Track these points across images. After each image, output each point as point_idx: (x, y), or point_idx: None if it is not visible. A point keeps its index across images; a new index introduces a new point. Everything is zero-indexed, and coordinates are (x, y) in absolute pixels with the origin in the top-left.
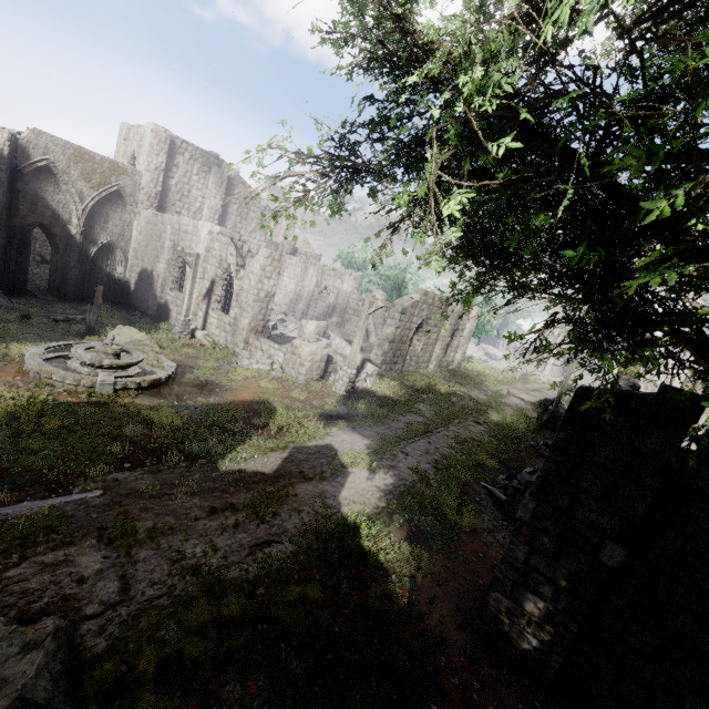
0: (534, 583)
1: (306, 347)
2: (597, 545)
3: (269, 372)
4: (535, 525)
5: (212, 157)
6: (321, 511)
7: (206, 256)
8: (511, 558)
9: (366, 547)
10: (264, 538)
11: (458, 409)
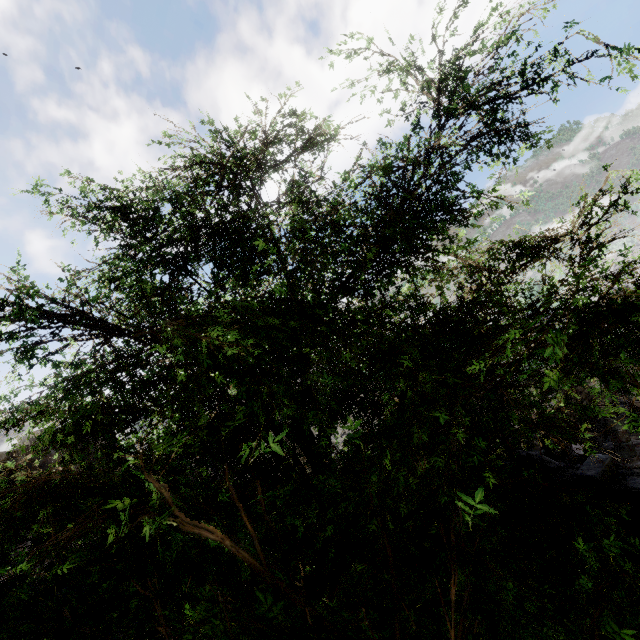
0: None
1: None
2: None
3: None
4: None
5: None
6: None
7: None
8: None
9: None
10: None
11: None
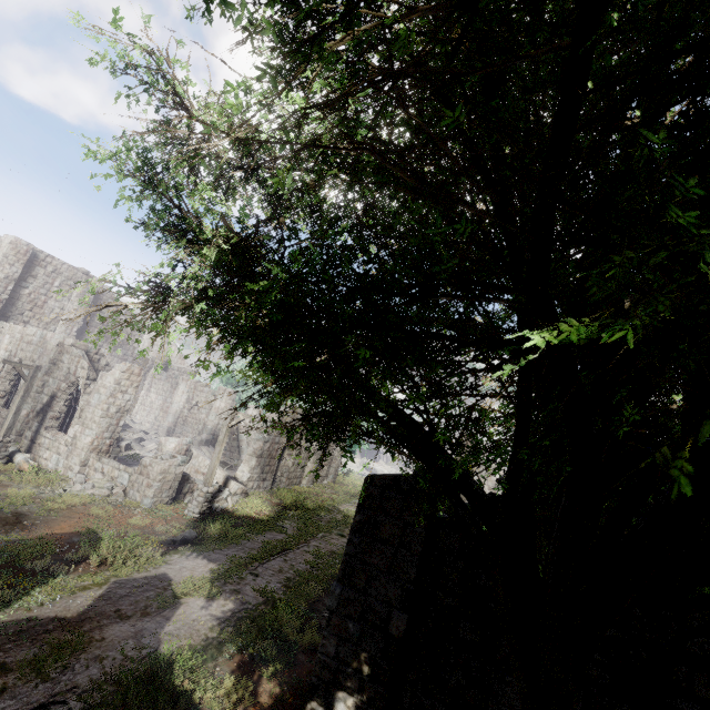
0: (343, 677)
1: (157, 465)
2: (387, 618)
3: (107, 498)
4: (342, 612)
5: (80, 273)
6: (132, 653)
7: (50, 368)
8: (324, 656)
9: (178, 686)
10: (39, 701)
11: (324, 523)
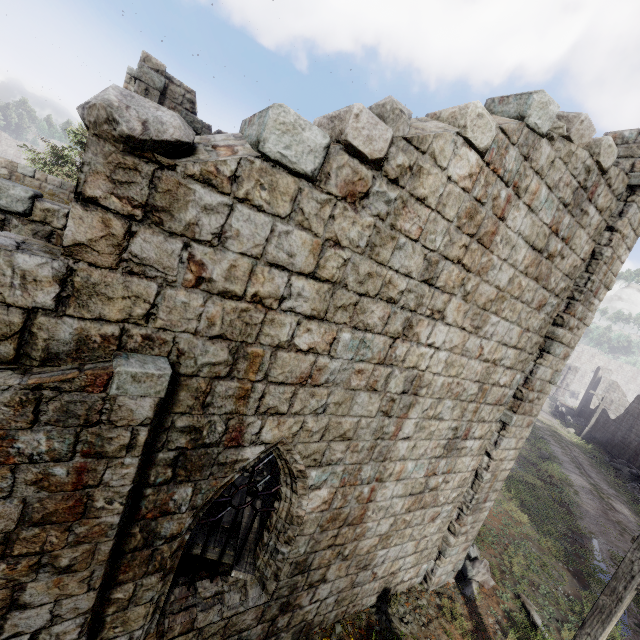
0: None
1: None
2: None
3: None
4: None
5: None
6: None
7: None
8: None
9: None
10: None
11: (550, 433)
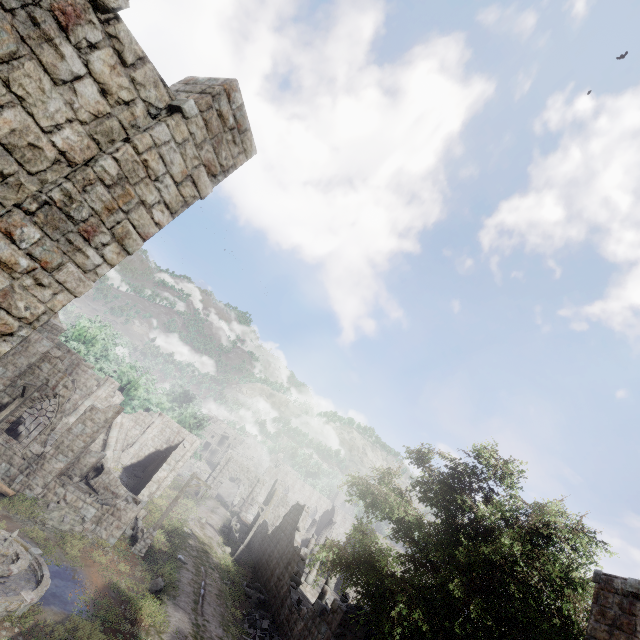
0: None
1: (131, 511)
2: None
3: (81, 533)
4: None
5: None
6: None
7: (25, 371)
8: None
9: None
10: None
11: (198, 554)
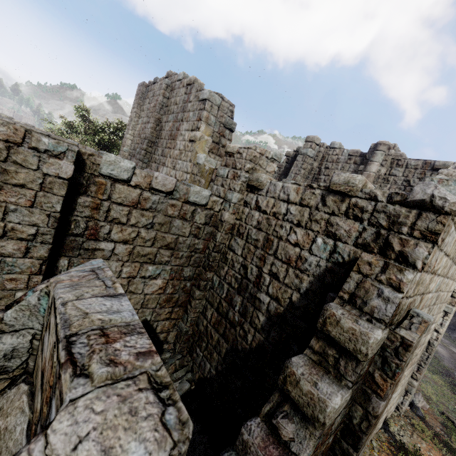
0: None
1: None
2: None
3: None
4: None
5: None
6: None
7: None
8: None
9: None
10: None
11: None
